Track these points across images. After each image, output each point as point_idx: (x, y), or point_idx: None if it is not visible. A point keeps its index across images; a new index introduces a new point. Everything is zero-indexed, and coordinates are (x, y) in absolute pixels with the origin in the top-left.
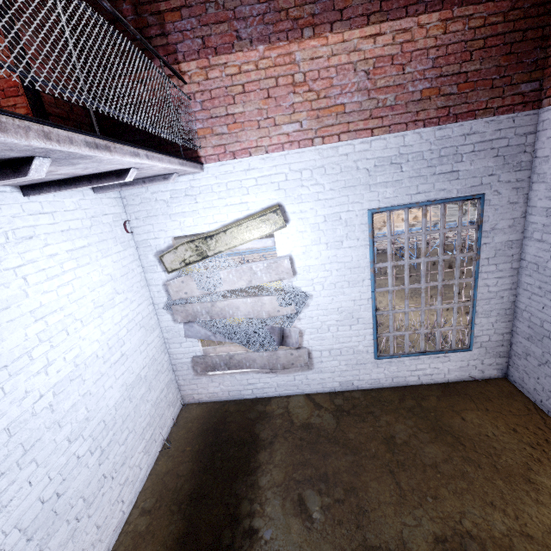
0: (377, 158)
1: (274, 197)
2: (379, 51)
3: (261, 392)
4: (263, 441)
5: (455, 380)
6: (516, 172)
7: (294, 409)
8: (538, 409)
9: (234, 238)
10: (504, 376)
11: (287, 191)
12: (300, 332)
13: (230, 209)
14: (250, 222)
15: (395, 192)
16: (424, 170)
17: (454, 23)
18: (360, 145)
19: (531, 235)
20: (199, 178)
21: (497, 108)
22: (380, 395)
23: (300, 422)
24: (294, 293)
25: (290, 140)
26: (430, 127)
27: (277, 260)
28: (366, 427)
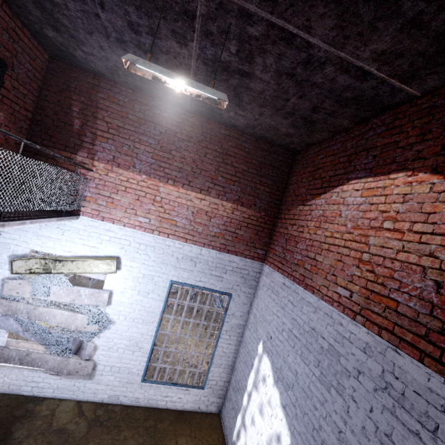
0: (185, 254)
1: (117, 252)
2: (202, 206)
3: (40, 390)
4: (14, 439)
5: (189, 409)
6: (249, 288)
7: (60, 412)
8: (224, 441)
9: (77, 267)
10: (219, 413)
11: (127, 251)
12: (96, 347)
13: (85, 247)
14: (94, 262)
15: (189, 276)
16: (207, 270)
17: (237, 211)
18: (178, 244)
19: (248, 325)
20: (73, 221)
21: (247, 255)
22: (133, 412)
23: (57, 425)
24: (103, 317)
25: (141, 225)
26: (215, 250)
27: (101, 292)
28: (107, 438)
